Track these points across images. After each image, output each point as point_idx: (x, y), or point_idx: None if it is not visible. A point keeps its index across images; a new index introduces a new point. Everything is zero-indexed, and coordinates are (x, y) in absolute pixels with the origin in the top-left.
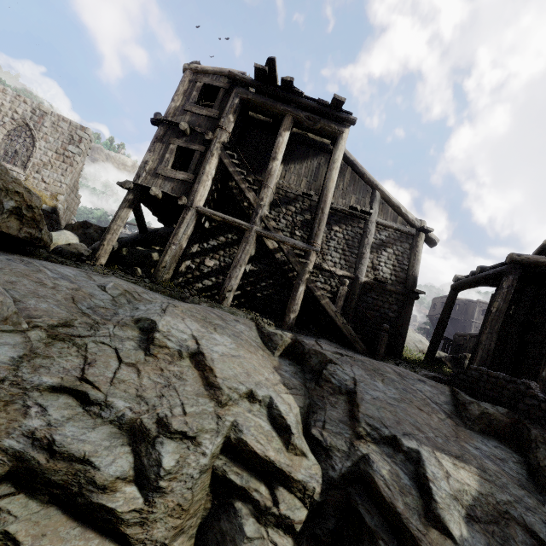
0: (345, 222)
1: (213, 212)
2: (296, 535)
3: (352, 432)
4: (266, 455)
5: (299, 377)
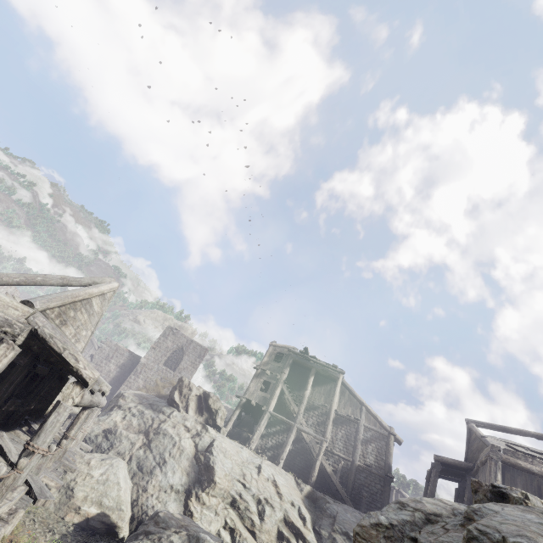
0: (345, 423)
1: (277, 414)
2: None
3: (331, 529)
4: (296, 524)
5: (312, 508)
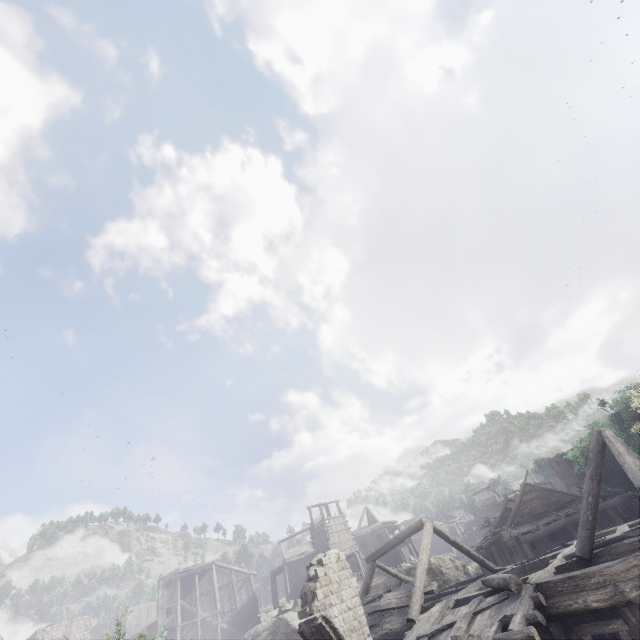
0: (226, 589)
1: (185, 623)
2: None
3: None
4: None
5: None
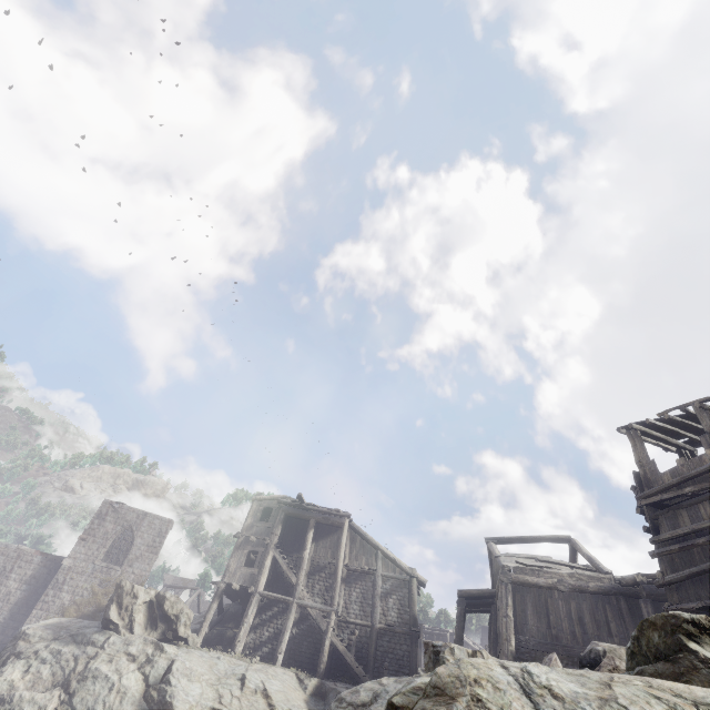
0: (360, 578)
1: (270, 593)
2: None
3: None
4: None
5: (320, 707)
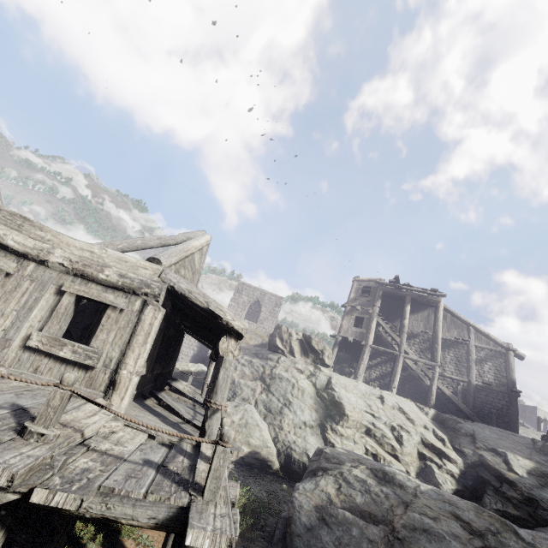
0: (453, 346)
1: (378, 347)
2: (456, 479)
3: (474, 447)
4: (436, 445)
5: (443, 429)
